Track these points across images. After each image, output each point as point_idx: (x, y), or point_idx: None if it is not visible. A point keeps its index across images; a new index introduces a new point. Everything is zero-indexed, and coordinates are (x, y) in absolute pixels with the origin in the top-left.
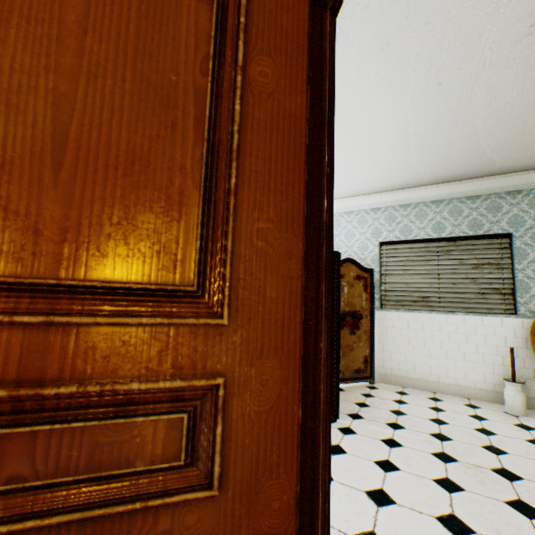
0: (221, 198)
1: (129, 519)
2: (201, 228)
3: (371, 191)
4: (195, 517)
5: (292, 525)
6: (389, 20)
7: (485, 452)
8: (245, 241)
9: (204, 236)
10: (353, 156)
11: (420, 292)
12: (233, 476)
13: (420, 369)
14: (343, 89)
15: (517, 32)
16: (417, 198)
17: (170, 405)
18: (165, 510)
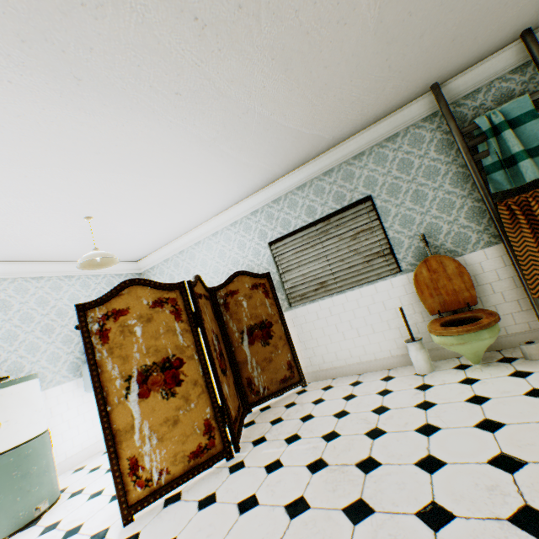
0: None
1: None
2: None
3: (241, 197)
4: None
5: None
6: (49, 59)
7: (363, 441)
8: None
9: None
10: (183, 177)
11: (317, 280)
12: None
13: (342, 355)
14: (91, 129)
15: (190, 28)
16: (283, 189)
17: None
18: None
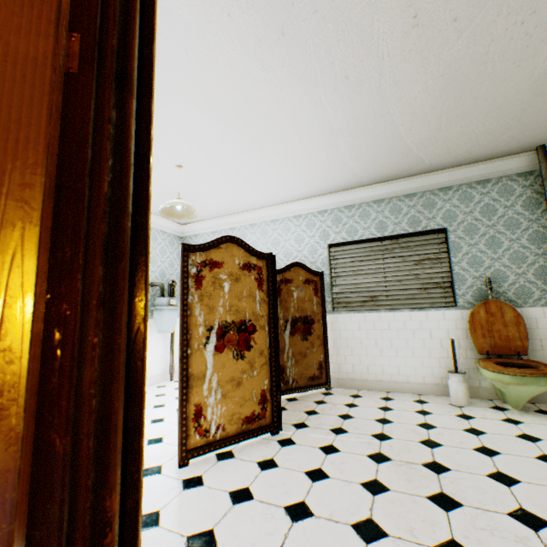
0: None
1: None
2: None
3: (316, 193)
4: None
5: None
6: (277, 7)
7: (421, 447)
8: None
9: None
10: (286, 157)
11: (369, 292)
12: None
13: (374, 370)
14: (253, 83)
15: (404, 23)
16: (360, 198)
17: None
18: None
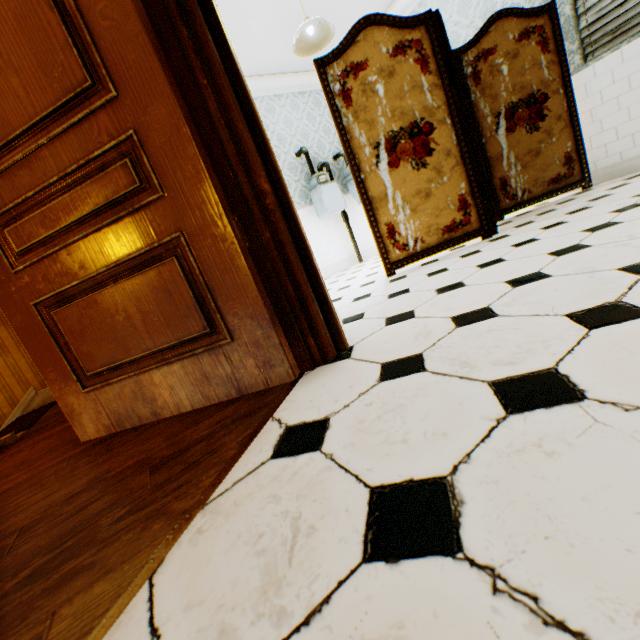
0: (71, 9)
1: (135, 220)
2: (72, 41)
3: None
4: (162, 212)
5: (217, 203)
6: None
7: None
8: (98, 30)
9: (79, 46)
10: None
11: None
12: (170, 185)
13: None
14: None
15: None
16: None
17: (121, 160)
18: (147, 212)
